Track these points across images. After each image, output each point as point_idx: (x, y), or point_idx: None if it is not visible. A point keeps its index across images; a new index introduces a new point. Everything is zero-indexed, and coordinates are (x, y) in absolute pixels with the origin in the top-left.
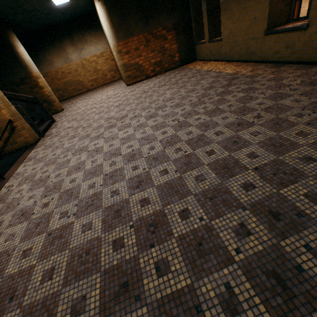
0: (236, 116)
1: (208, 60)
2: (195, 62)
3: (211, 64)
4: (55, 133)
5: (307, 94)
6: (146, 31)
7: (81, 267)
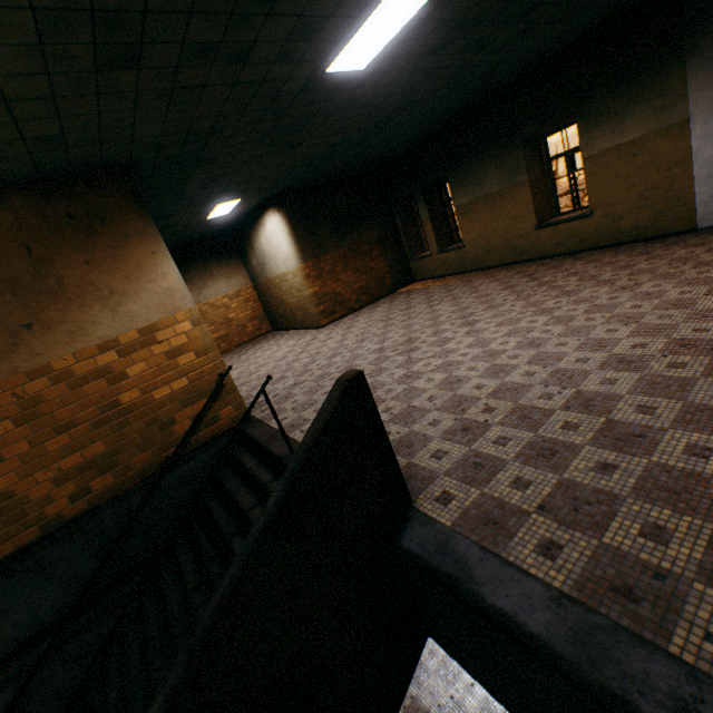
0: (604, 287)
1: (440, 276)
2: (414, 283)
3: (454, 277)
4: (272, 398)
5: (652, 259)
6: (344, 247)
7: (671, 388)
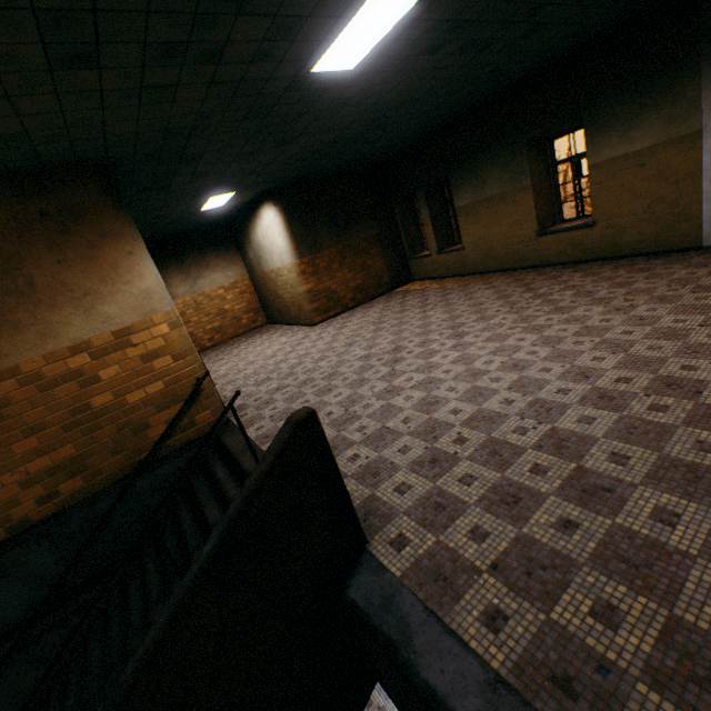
0: (599, 306)
1: (439, 277)
2: (412, 283)
3: (452, 280)
4: (253, 402)
5: (651, 277)
6: (341, 243)
7: (649, 435)
